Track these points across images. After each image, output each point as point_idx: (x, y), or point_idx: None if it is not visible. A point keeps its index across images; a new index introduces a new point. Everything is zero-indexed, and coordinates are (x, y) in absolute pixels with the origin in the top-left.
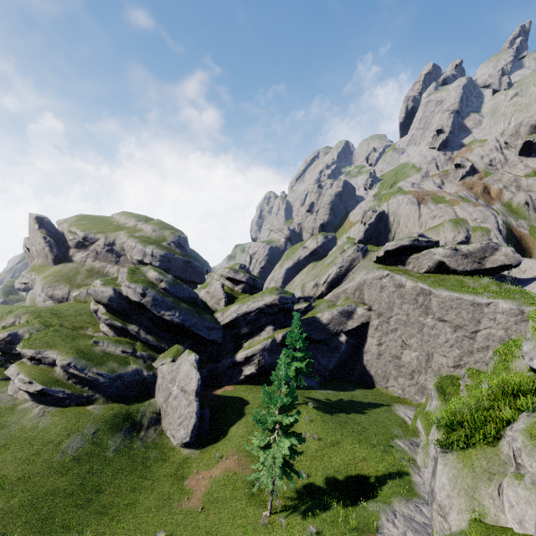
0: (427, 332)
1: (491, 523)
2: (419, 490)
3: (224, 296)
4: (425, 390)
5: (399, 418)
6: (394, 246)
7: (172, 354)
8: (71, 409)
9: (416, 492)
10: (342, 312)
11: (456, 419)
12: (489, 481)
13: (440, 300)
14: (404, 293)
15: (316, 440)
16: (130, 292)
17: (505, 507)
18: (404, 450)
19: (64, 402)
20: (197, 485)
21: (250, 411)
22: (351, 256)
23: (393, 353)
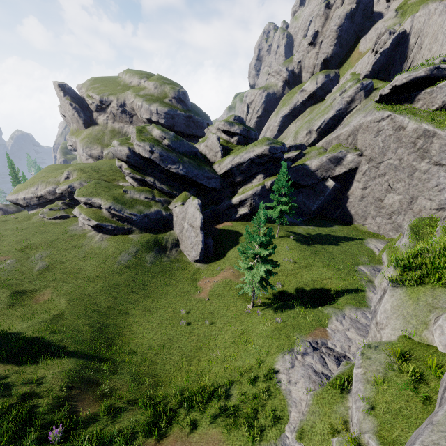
0: (418, 176)
1: (418, 341)
2: (369, 302)
3: (220, 149)
4: (399, 228)
5: (369, 249)
6: (404, 80)
7: (182, 199)
8: (119, 236)
9: (367, 303)
10: (332, 159)
11: (416, 262)
12: (429, 313)
13: (444, 142)
14: (403, 136)
15: (292, 263)
16: (140, 150)
17: (435, 334)
18: (366, 274)
19: (113, 232)
20: (205, 285)
21: (243, 241)
22: (351, 97)
23: (376, 196)
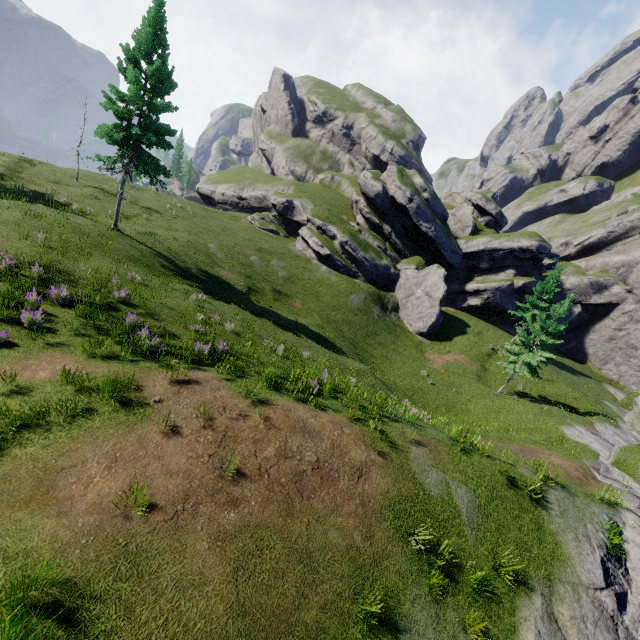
0: None
1: None
2: (623, 429)
3: (472, 225)
4: None
5: (609, 392)
6: None
7: (416, 263)
8: (345, 276)
9: (622, 429)
10: (594, 284)
11: None
12: None
13: None
14: None
15: None
16: (399, 194)
17: None
18: (613, 409)
19: (339, 269)
20: (434, 359)
21: (472, 333)
22: (633, 223)
23: (631, 342)
